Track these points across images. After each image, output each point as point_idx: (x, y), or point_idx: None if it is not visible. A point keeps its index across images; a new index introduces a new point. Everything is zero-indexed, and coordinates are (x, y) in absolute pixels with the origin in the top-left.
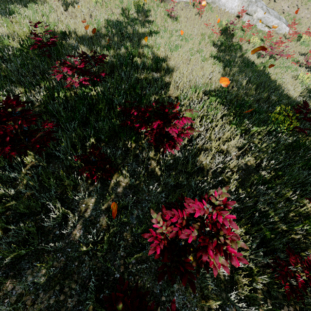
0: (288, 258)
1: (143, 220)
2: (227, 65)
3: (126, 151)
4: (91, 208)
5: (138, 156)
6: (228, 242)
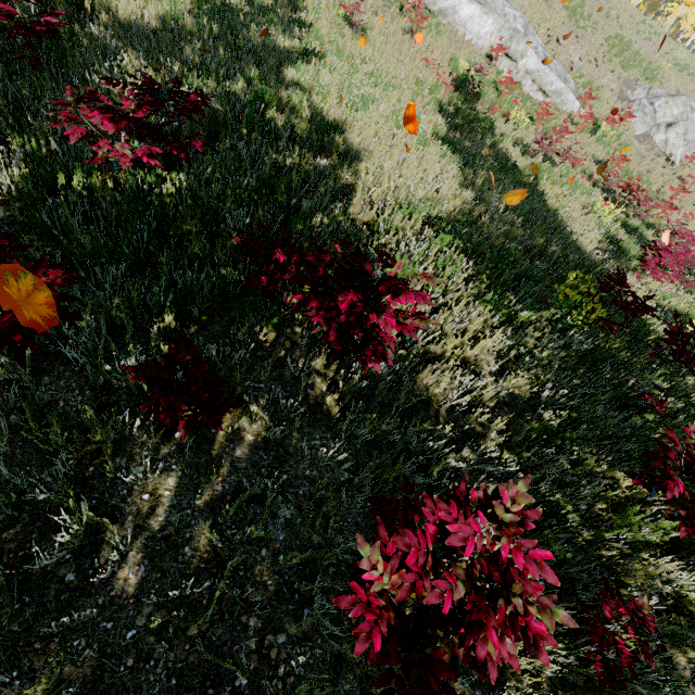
0: (599, 603)
1: (300, 530)
2: (468, 162)
3: (254, 351)
4: (167, 503)
5: (284, 365)
6: (534, 611)
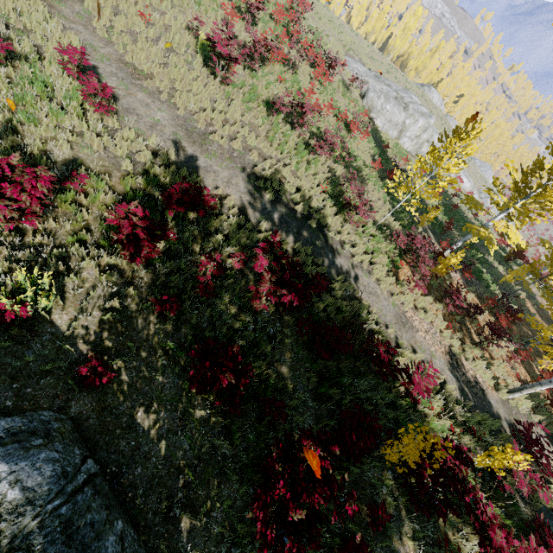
0: None
1: None
2: None
3: None
4: None
5: None
6: None
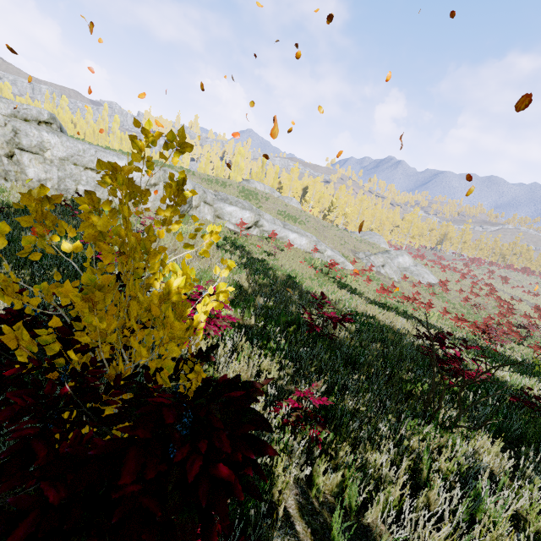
0: None
1: None
2: (394, 312)
3: None
4: None
5: None
6: None
